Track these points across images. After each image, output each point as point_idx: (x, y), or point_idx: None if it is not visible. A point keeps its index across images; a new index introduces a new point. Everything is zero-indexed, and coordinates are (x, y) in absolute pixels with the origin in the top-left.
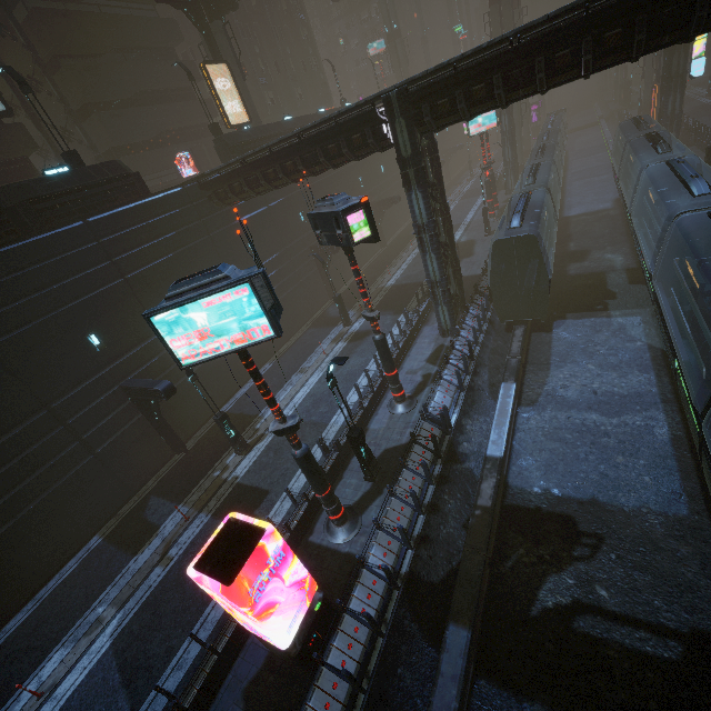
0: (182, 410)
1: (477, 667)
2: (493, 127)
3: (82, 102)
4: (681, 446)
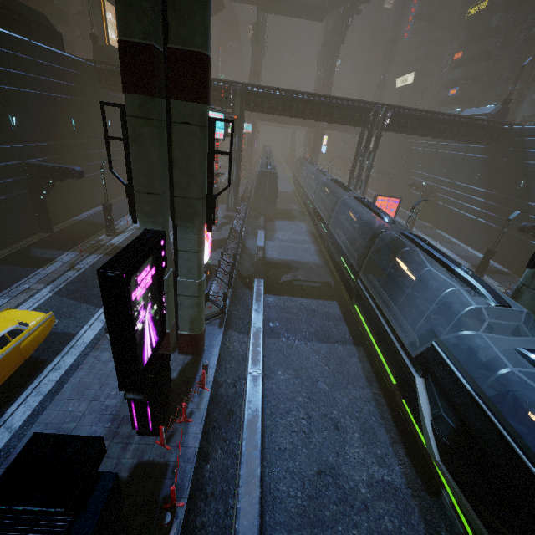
0: (49, 205)
1: (264, 292)
2: (250, 132)
3: None
4: (318, 251)
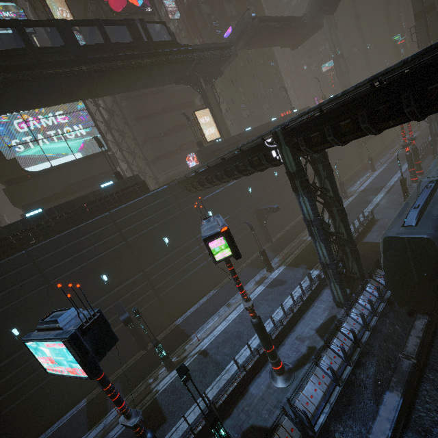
0: (151, 320)
1: None
2: None
3: (144, 137)
4: None
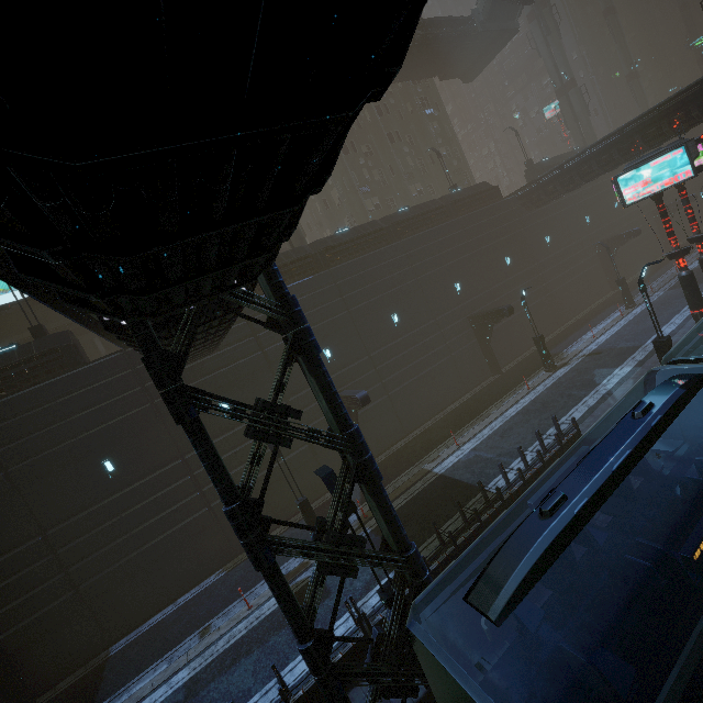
0: (54, 641)
1: None
2: (684, 178)
3: None
4: None
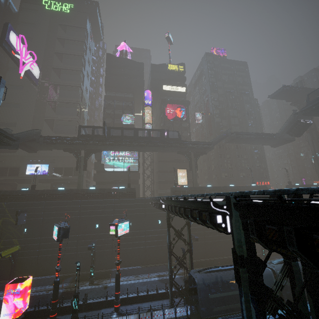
0: (103, 259)
1: None
2: None
3: (158, 170)
4: None
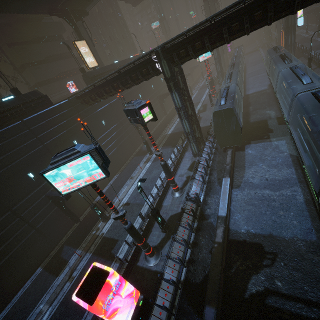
0: (77, 202)
1: None
2: (210, 57)
3: (21, 63)
4: (310, 204)
